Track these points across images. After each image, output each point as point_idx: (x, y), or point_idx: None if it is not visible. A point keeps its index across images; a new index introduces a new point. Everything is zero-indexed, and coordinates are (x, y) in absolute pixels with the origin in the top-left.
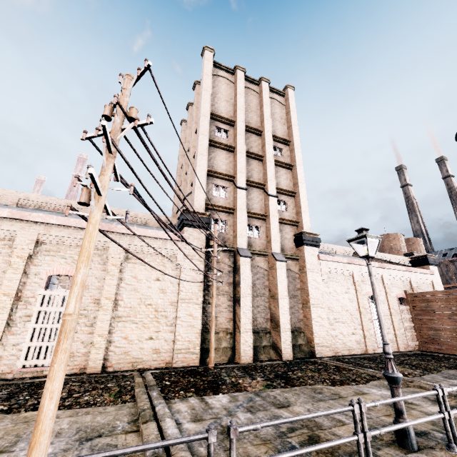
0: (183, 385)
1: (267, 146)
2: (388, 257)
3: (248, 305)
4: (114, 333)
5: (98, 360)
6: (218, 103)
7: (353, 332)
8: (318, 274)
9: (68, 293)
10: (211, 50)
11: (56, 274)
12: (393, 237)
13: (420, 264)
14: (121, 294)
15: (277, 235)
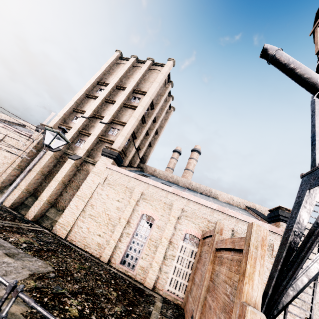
0: None
1: (122, 95)
2: None
3: (31, 176)
4: None
5: None
6: (110, 77)
7: (101, 234)
8: (98, 177)
9: None
10: (118, 51)
11: None
12: None
13: (274, 219)
14: None
15: (87, 146)
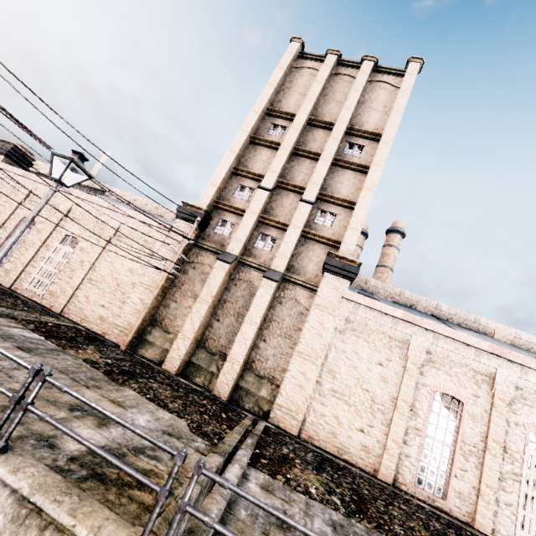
0: (49, 328)
1: (330, 141)
2: None
3: (200, 313)
4: (82, 290)
5: (61, 304)
6: (288, 97)
7: (364, 428)
8: (330, 316)
9: (69, 250)
10: (298, 40)
11: (70, 235)
12: None
13: None
14: (101, 262)
15: (288, 250)
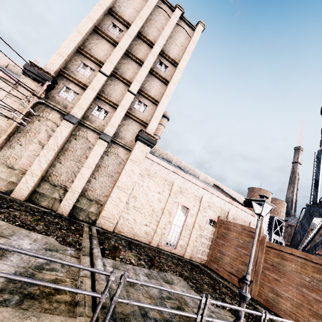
0: None
1: (150, 55)
2: (243, 199)
3: (47, 157)
4: None
5: None
6: (126, 7)
7: (147, 224)
8: (138, 167)
9: None
10: None
11: None
12: (263, 192)
13: (250, 206)
14: None
15: (116, 123)
